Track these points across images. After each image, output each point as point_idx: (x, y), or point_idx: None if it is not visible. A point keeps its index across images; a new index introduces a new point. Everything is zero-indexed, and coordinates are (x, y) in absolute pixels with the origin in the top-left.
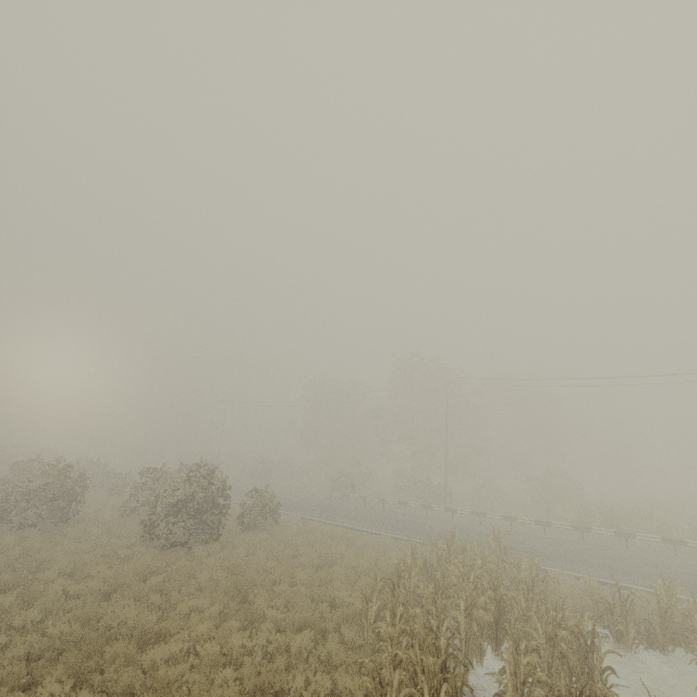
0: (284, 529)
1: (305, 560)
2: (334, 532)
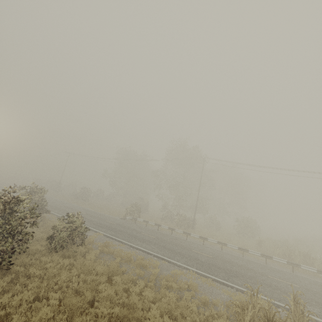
0: (89, 249)
1: (102, 311)
2: (130, 256)
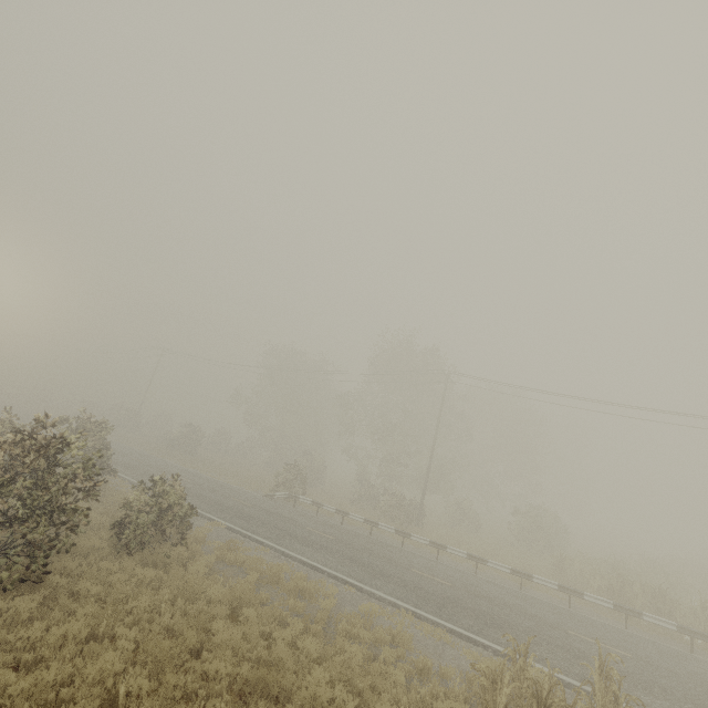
0: (195, 553)
1: (217, 668)
2: (279, 573)
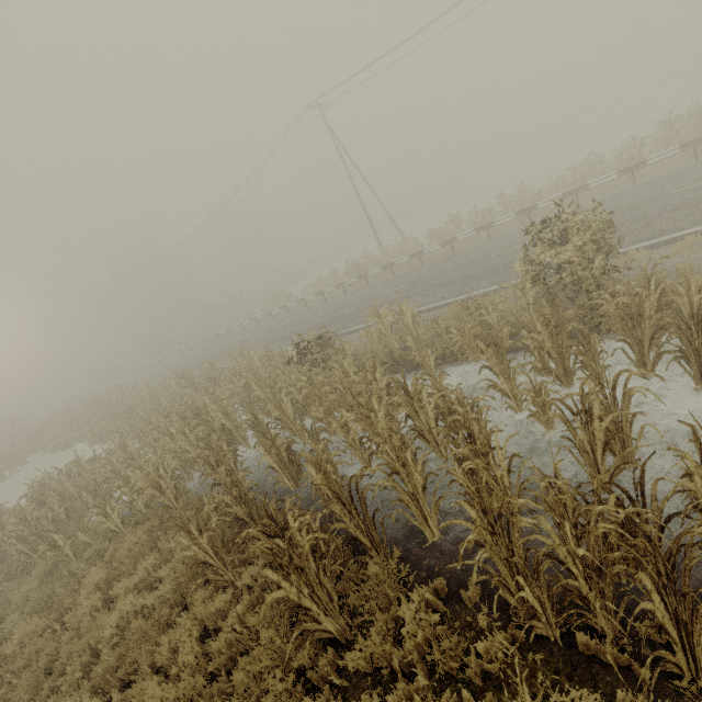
0: None
1: None
2: None
